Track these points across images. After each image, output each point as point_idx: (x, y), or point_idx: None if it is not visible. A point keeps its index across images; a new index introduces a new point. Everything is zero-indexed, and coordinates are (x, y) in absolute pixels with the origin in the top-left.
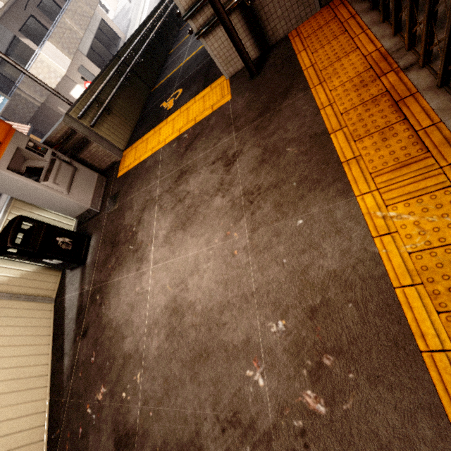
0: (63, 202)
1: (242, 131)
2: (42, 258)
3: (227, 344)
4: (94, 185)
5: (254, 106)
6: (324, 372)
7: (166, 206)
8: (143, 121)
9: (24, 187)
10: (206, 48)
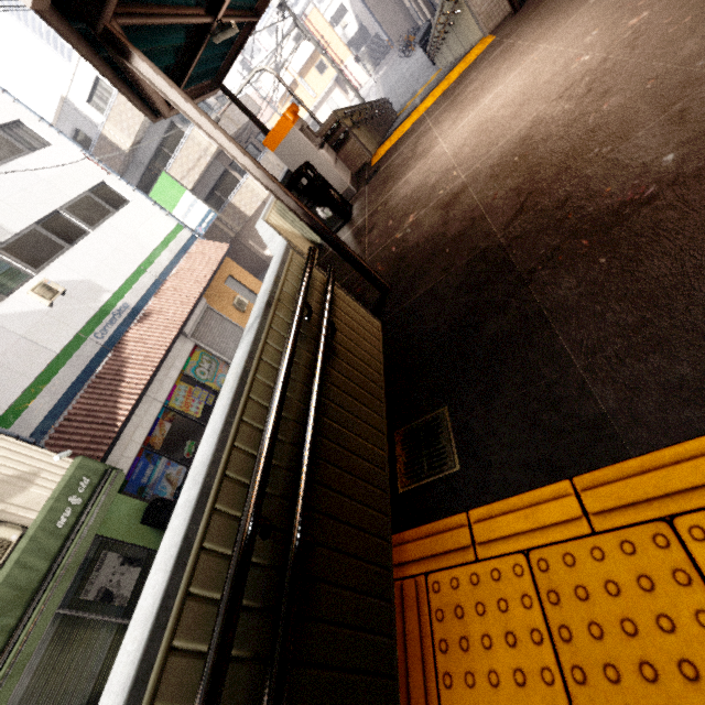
0: (329, 176)
1: (516, 33)
2: (317, 205)
3: (547, 81)
4: (349, 176)
5: (522, 19)
6: (640, 7)
7: (445, 117)
8: (387, 138)
9: (305, 152)
10: (470, 7)
